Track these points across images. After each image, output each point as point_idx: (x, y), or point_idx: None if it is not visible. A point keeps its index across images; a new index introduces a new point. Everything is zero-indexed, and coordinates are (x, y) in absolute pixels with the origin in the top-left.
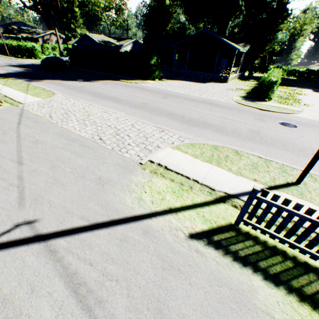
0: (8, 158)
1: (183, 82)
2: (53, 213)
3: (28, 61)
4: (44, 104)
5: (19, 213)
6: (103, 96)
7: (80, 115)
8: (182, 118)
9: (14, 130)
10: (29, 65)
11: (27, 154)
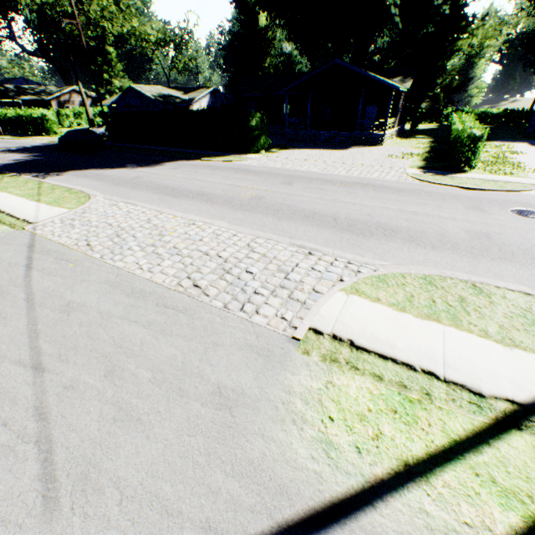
0: (10, 359)
1: (309, 152)
2: (130, 522)
3: (35, 140)
4: (72, 220)
5: (45, 534)
6: (178, 192)
7: (145, 236)
8: (334, 221)
9: (20, 284)
10: (38, 147)
11: (51, 343)
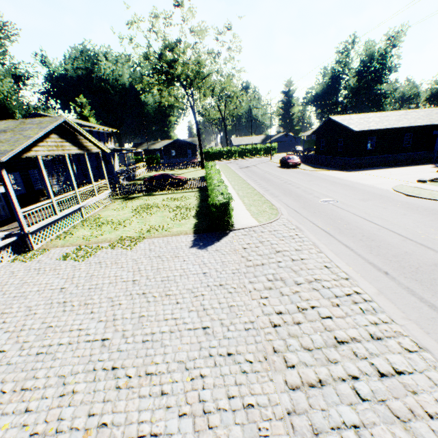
0: None
1: None
2: None
3: None
4: None
5: None
6: None
7: None
8: None
9: None
10: None
11: None
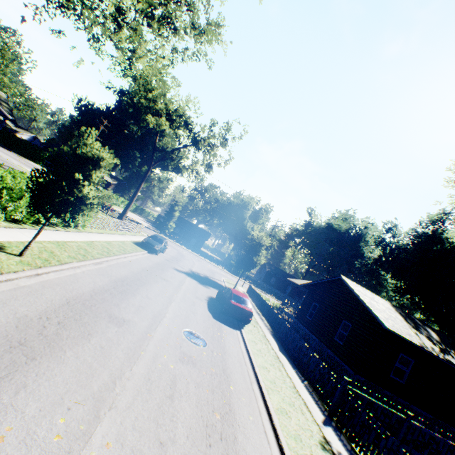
0: None
1: None
2: None
3: None
4: None
5: None
6: None
7: None
8: None
9: None
10: None
11: None
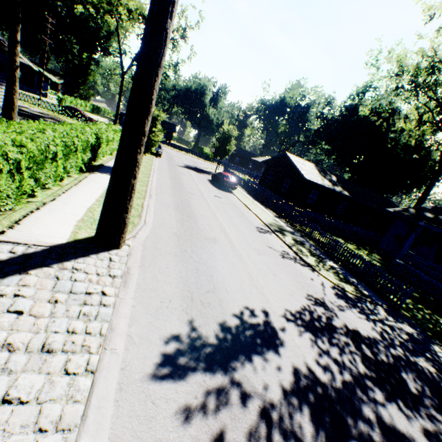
0: None
1: None
2: None
3: None
4: None
5: None
6: None
7: None
8: None
9: None
10: None
11: None
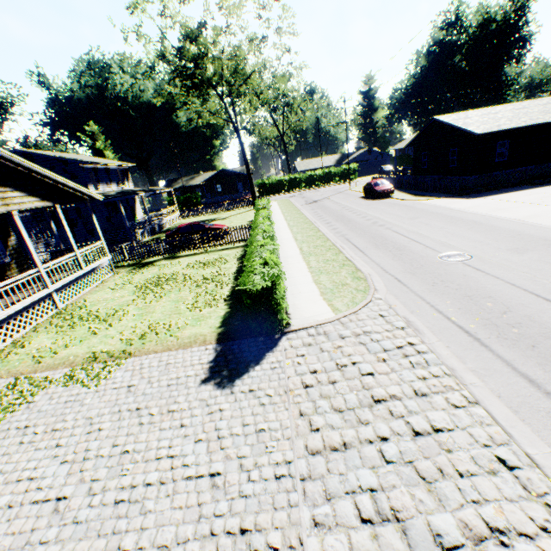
0: None
1: None
2: None
3: None
4: None
5: None
6: None
7: None
8: None
9: None
10: None
11: None
